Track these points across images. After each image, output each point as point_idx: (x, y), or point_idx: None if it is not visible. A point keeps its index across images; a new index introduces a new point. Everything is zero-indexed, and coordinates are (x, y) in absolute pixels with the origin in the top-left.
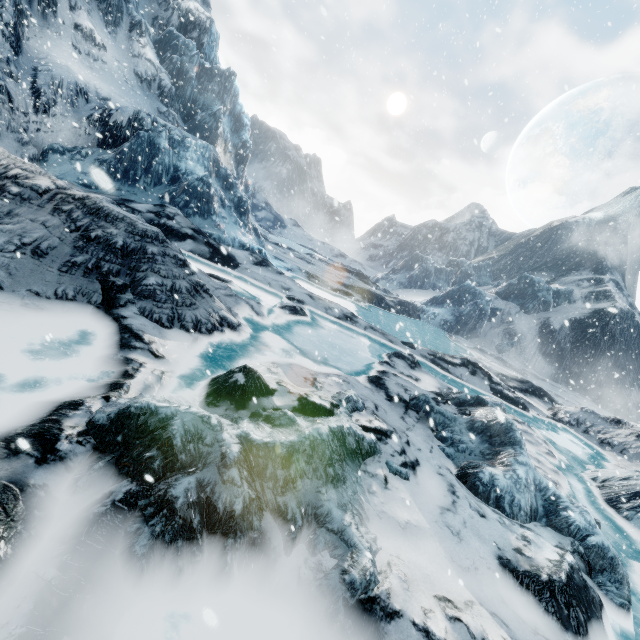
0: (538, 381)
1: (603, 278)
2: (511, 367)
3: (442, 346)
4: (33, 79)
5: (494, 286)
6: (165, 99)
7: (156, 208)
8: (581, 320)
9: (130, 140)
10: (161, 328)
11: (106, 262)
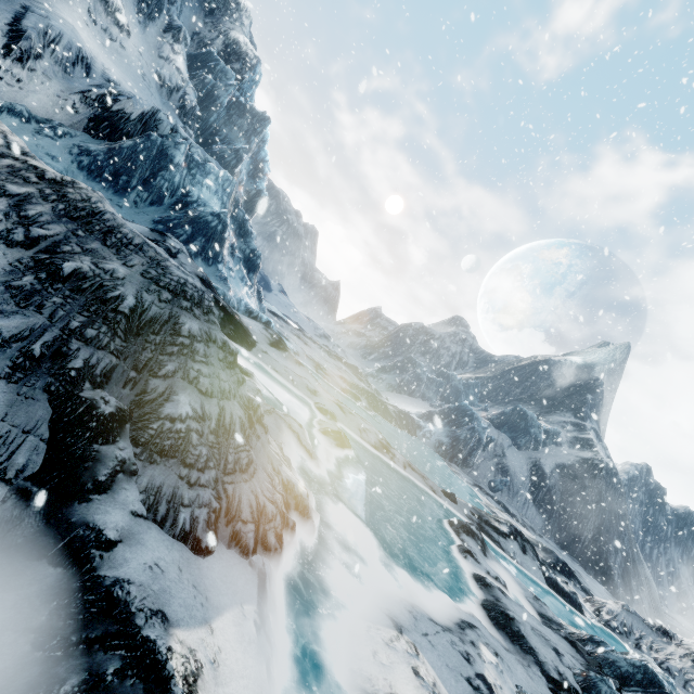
0: (537, 537)
1: (585, 425)
2: (514, 517)
3: (452, 483)
4: (17, 15)
5: (482, 409)
6: (184, 114)
7: (153, 234)
8: (570, 467)
9: (135, 138)
10: (193, 558)
11: (84, 343)
